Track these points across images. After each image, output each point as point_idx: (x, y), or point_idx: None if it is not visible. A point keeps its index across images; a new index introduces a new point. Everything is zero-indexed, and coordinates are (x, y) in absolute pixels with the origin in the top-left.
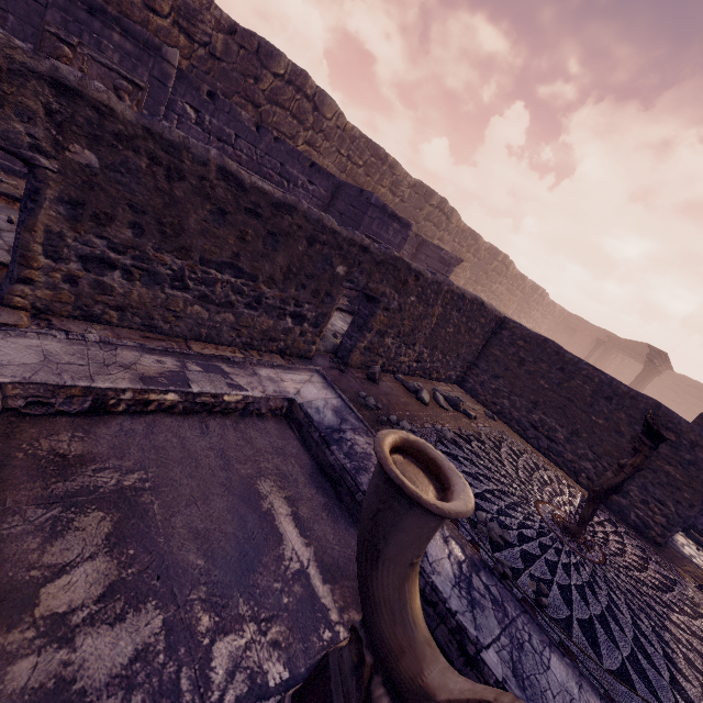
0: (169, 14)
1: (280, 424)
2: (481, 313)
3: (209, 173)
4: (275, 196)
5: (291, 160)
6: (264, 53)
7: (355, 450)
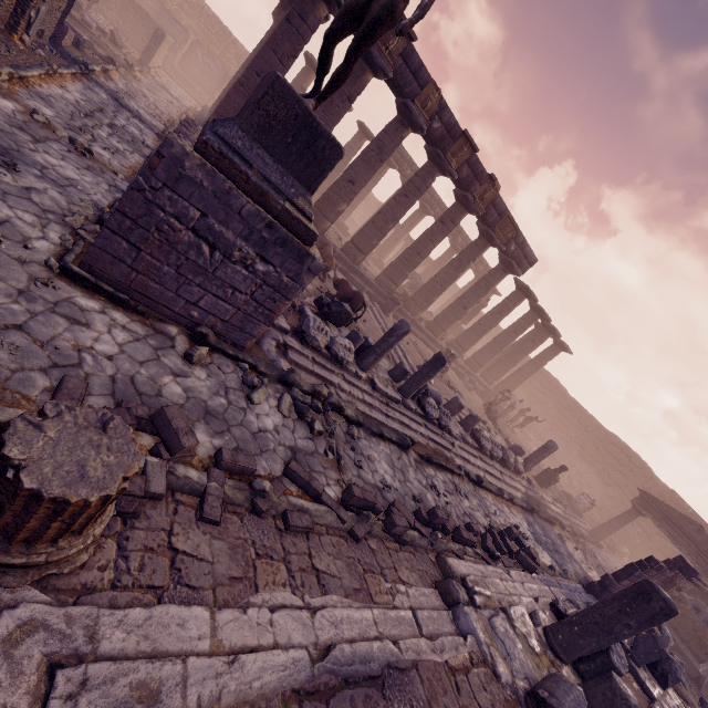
0: None
1: None
2: (149, 20)
3: None
4: None
5: None
6: None
7: None
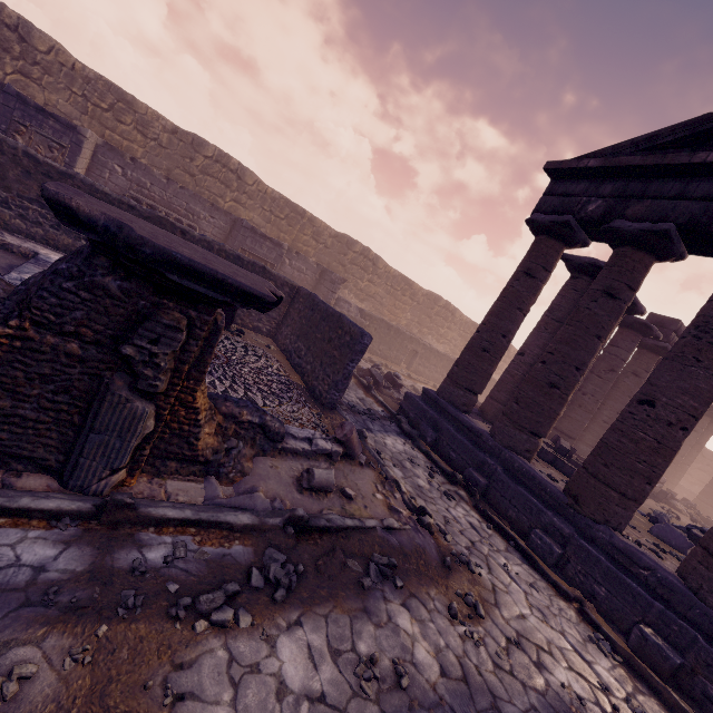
0: (131, 124)
1: (23, 259)
2: (268, 276)
3: (18, 153)
4: (60, 169)
5: (194, 201)
6: (196, 144)
7: (47, 265)
